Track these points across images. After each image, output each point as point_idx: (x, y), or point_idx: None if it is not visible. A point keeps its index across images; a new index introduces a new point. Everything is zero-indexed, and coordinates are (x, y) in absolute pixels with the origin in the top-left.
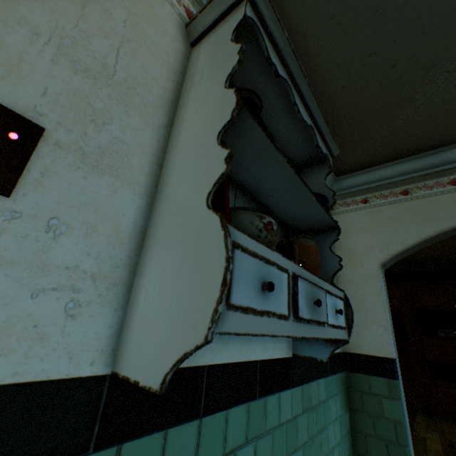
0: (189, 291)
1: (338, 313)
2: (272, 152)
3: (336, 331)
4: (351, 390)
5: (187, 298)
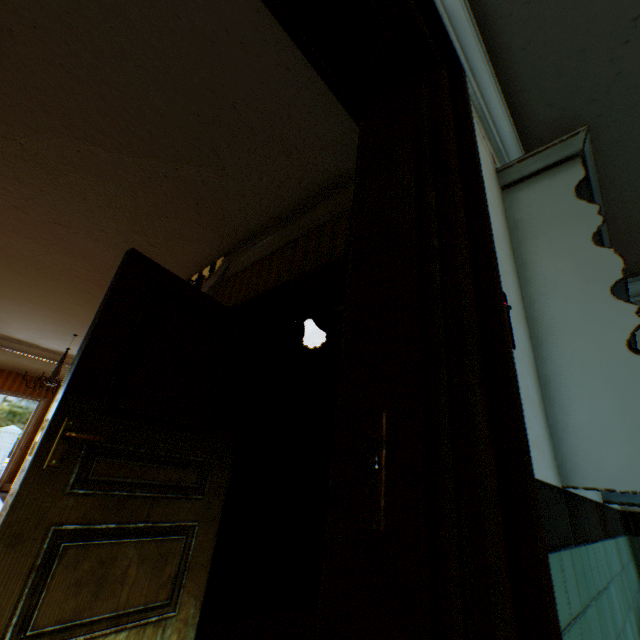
0: None
1: None
2: (618, 292)
3: None
4: None
5: None
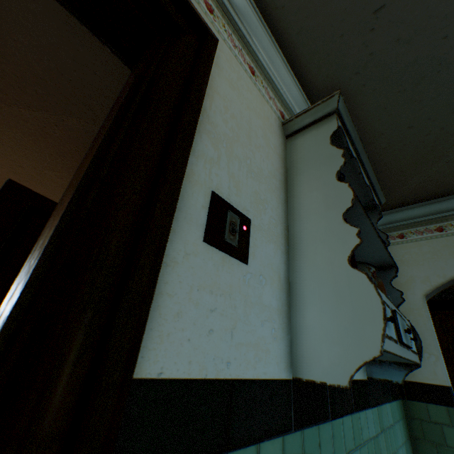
0: (354, 322)
1: (411, 340)
2: (362, 217)
3: (414, 355)
4: (410, 418)
5: (352, 327)
